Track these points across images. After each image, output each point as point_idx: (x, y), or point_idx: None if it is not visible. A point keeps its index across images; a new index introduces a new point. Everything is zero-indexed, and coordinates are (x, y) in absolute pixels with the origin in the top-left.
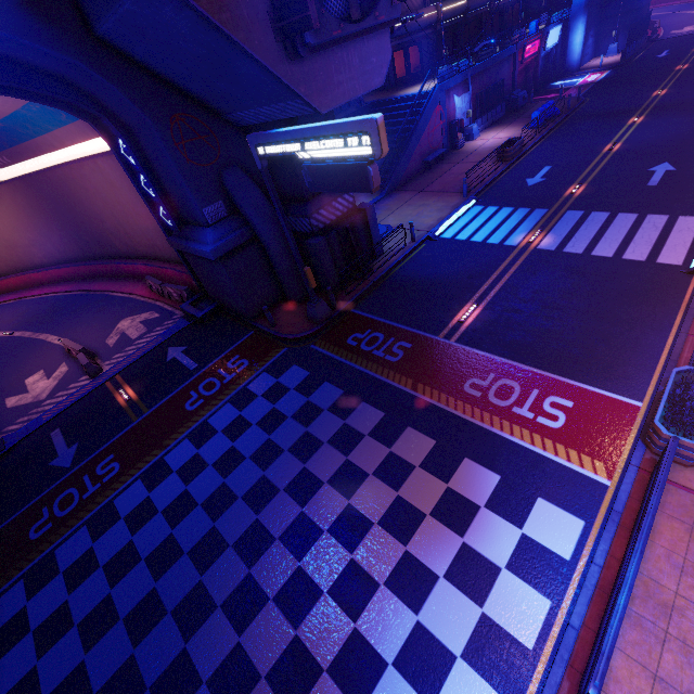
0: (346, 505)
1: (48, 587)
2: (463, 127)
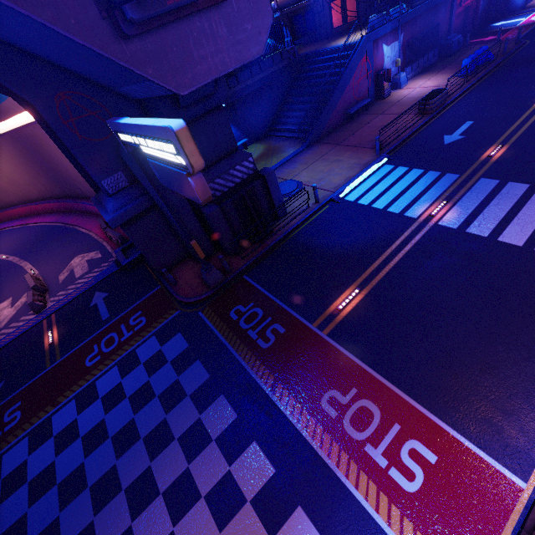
0: (169, 533)
1: None
2: (390, 76)
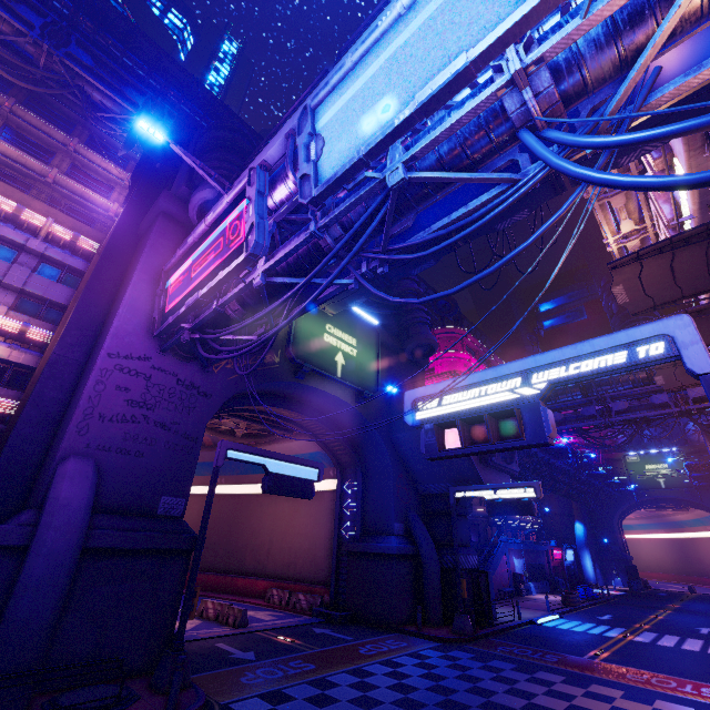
0: (569, 703)
1: (292, 702)
2: (523, 580)
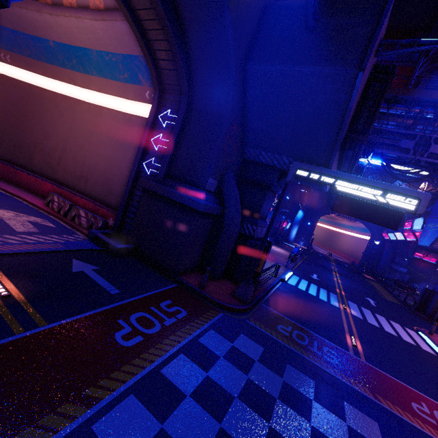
0: None
1: None
2: None
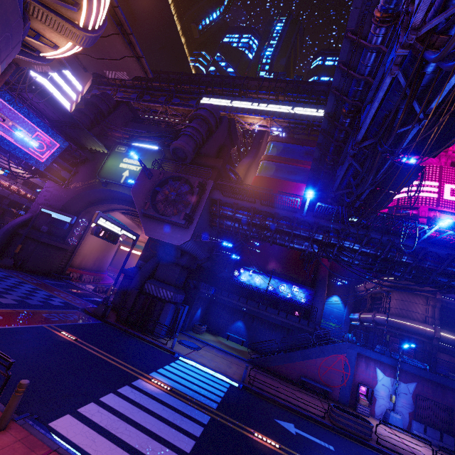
0: None
1: None
2: (372, 398)
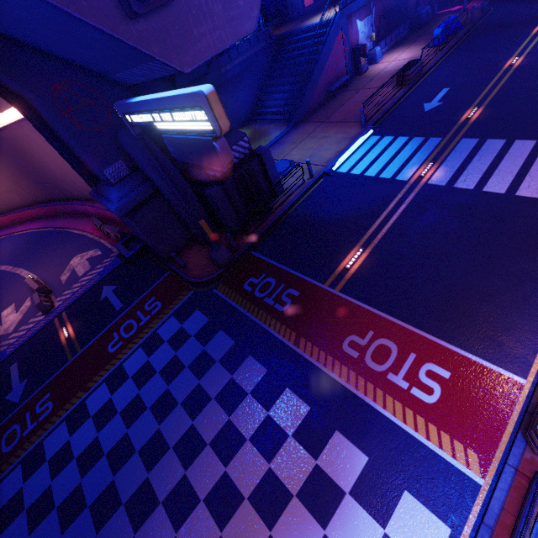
0: (222, 473)
1: None
2: (366, 52)
